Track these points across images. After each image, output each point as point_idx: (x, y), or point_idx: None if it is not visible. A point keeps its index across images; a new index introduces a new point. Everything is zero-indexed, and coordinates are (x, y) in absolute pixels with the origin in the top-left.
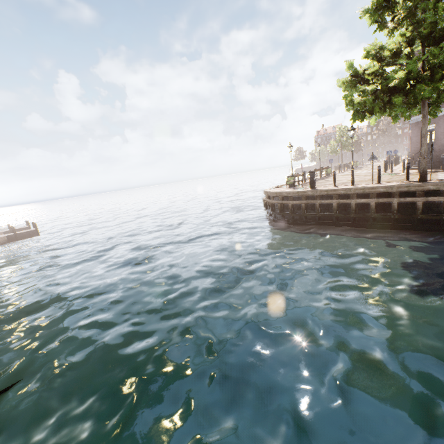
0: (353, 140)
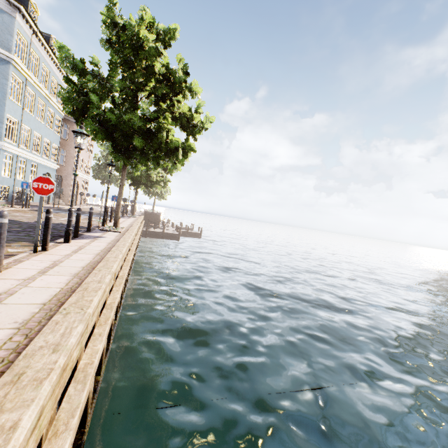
0: None
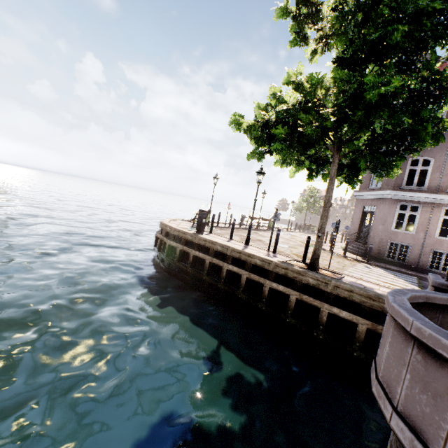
0: (320, 204)
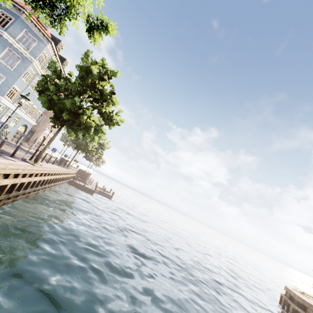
0: None
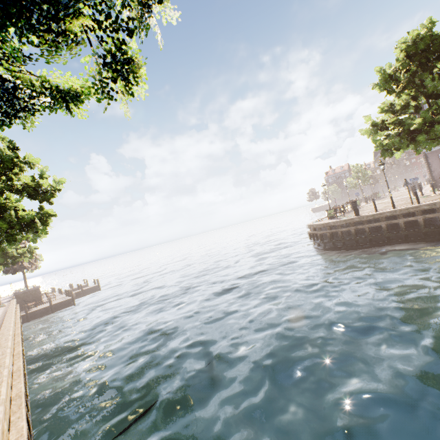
0: (369, 175)
